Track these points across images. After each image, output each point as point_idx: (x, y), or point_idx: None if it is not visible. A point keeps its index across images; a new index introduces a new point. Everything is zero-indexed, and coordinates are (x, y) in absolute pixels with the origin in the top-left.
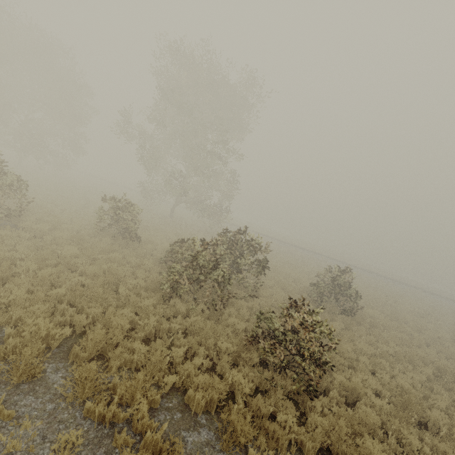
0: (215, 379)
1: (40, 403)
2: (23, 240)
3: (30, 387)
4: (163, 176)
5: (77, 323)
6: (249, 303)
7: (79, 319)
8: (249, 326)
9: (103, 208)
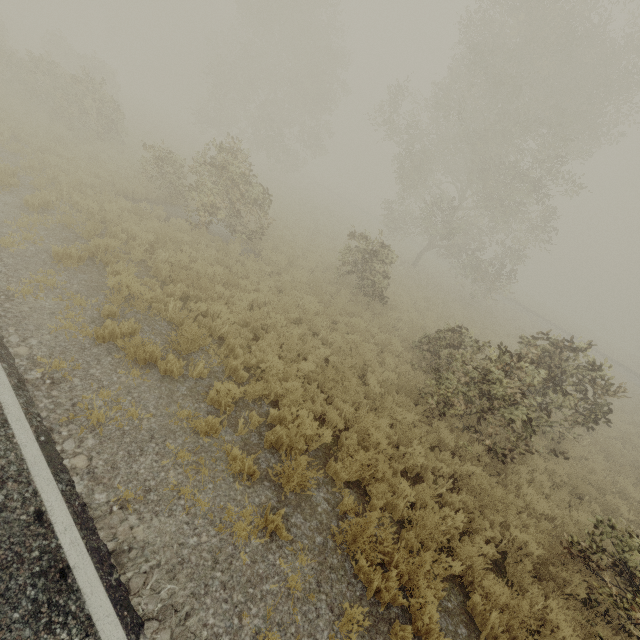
0: (523, 604)
1: (308, 529)
2: (263, 275)
3: (296, 499)
4: (418, 200)
5: (333, 424)
6: (548, 463)
7: (335, 418)
8: (553, 511)
9: (349, 248)
